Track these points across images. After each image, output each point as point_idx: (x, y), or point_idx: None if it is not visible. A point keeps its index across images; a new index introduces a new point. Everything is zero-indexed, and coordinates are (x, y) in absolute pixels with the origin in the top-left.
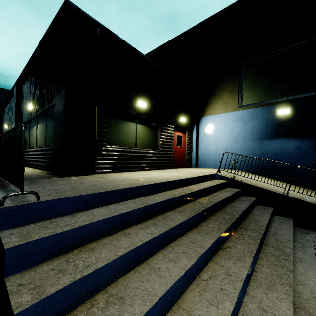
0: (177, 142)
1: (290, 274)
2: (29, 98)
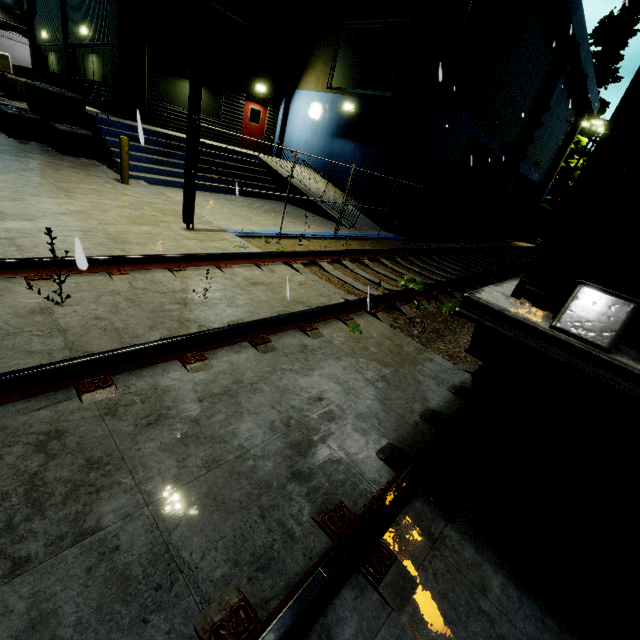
0: (251, 117)
1: (218, 187)
2: (81, 16)
